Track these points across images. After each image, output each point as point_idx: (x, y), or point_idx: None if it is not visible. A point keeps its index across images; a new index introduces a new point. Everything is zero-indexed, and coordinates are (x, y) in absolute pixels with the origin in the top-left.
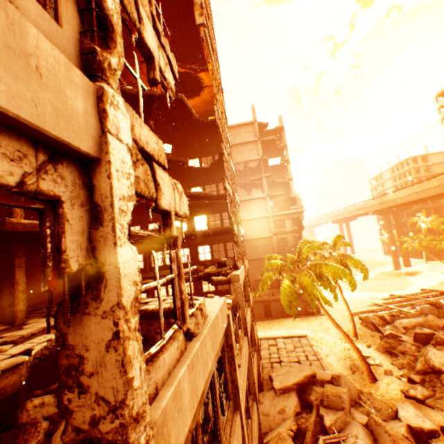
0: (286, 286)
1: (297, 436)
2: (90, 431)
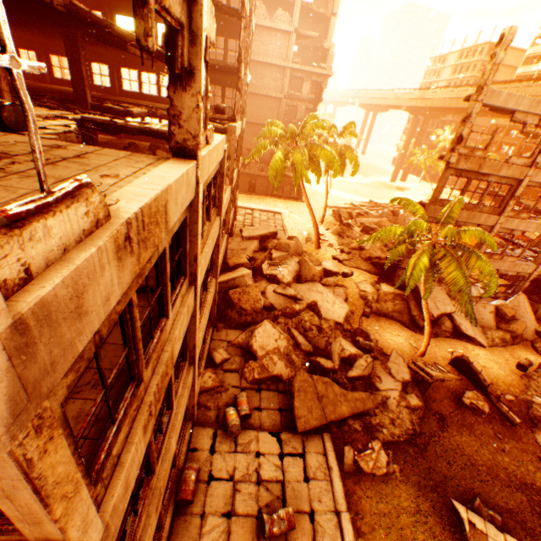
0: (278, 159)
1: (251, 261)
2: (183, 145)
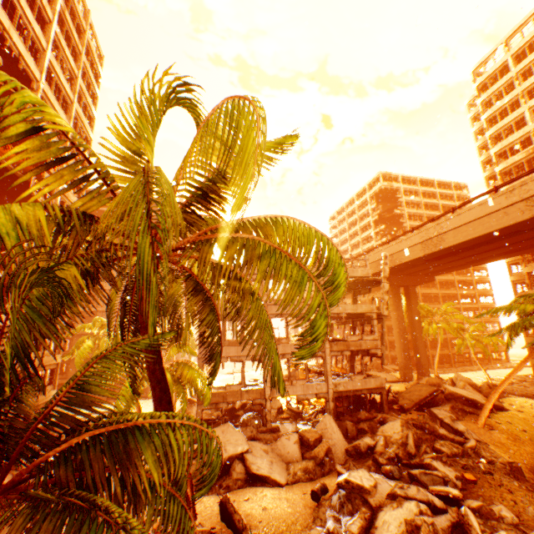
0: (87, 346)
1: None
2: None
